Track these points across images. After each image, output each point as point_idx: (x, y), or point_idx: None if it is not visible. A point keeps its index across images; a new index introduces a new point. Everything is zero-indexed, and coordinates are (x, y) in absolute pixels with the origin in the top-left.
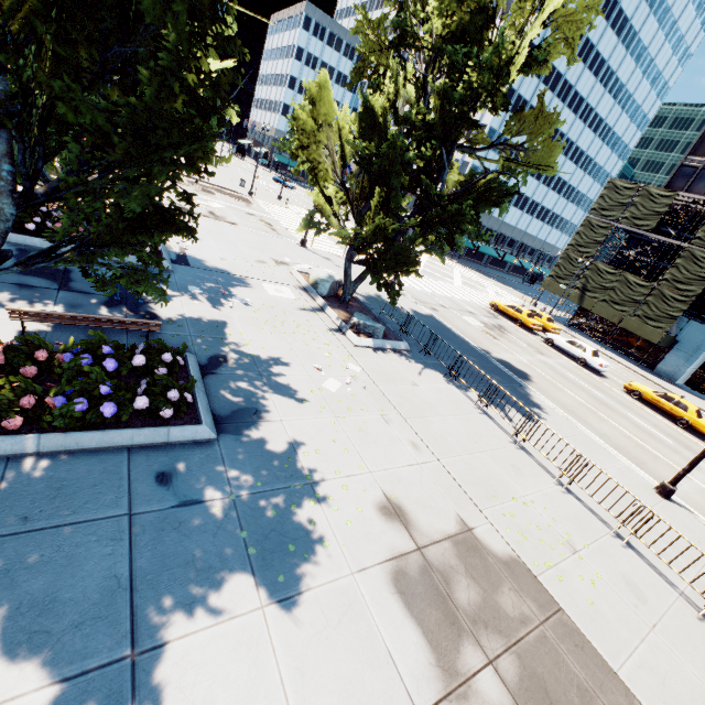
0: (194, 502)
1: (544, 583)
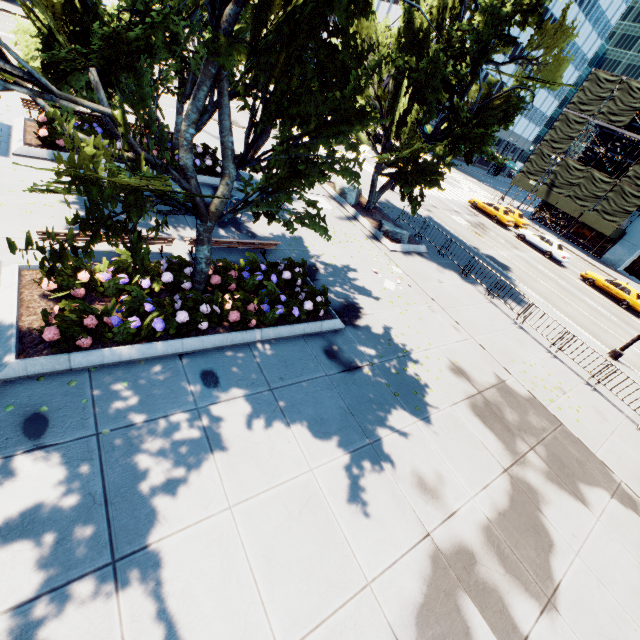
0: (354, 368)
1: (551, 410)
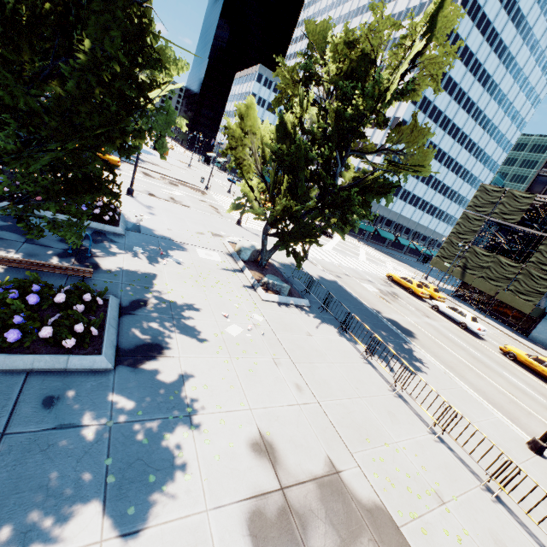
0: (70, 426)
1: (407, 535)
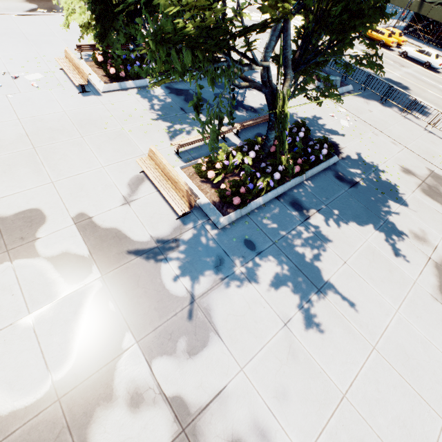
0: (355, 184)
1: None
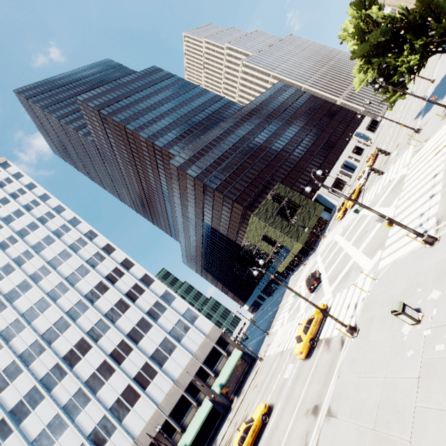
0: None
1: None
